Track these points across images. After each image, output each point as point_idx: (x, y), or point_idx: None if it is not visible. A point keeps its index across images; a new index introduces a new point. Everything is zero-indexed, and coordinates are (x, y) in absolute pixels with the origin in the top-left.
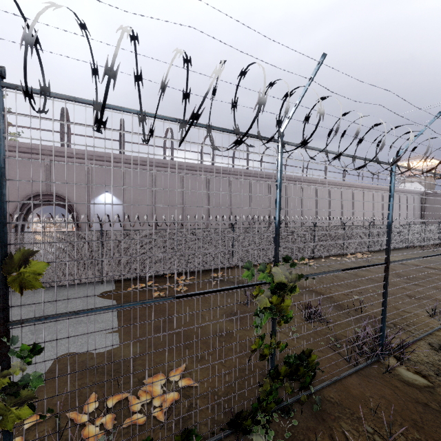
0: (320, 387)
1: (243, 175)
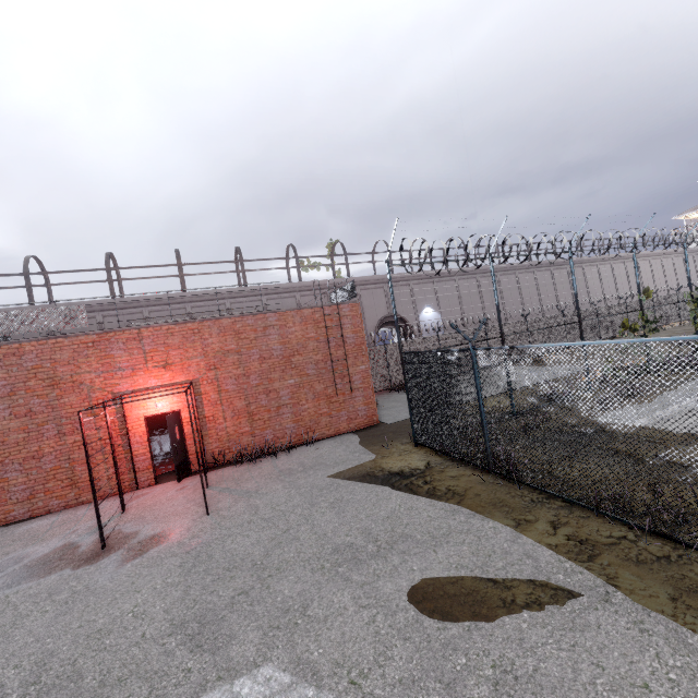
0: None
1: (527, 268)
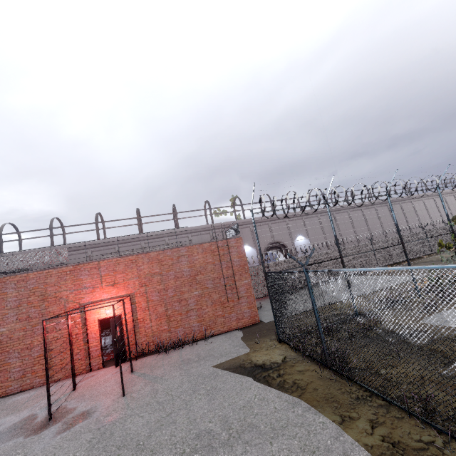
0: None
1: (369, 205)
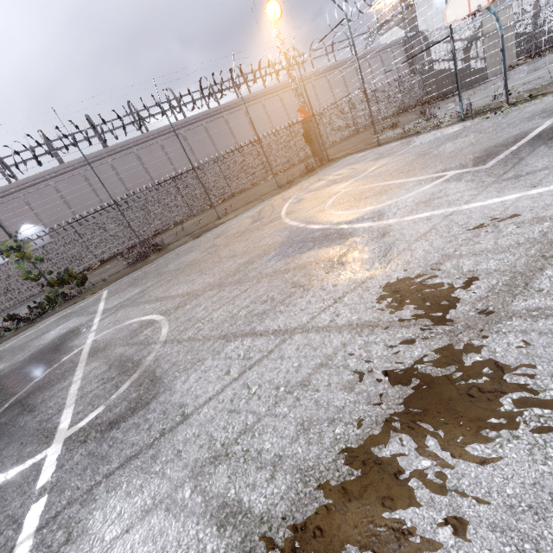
0: (97, 283)
1: (147, 141)
